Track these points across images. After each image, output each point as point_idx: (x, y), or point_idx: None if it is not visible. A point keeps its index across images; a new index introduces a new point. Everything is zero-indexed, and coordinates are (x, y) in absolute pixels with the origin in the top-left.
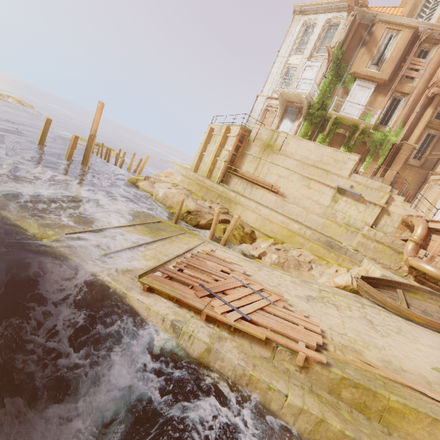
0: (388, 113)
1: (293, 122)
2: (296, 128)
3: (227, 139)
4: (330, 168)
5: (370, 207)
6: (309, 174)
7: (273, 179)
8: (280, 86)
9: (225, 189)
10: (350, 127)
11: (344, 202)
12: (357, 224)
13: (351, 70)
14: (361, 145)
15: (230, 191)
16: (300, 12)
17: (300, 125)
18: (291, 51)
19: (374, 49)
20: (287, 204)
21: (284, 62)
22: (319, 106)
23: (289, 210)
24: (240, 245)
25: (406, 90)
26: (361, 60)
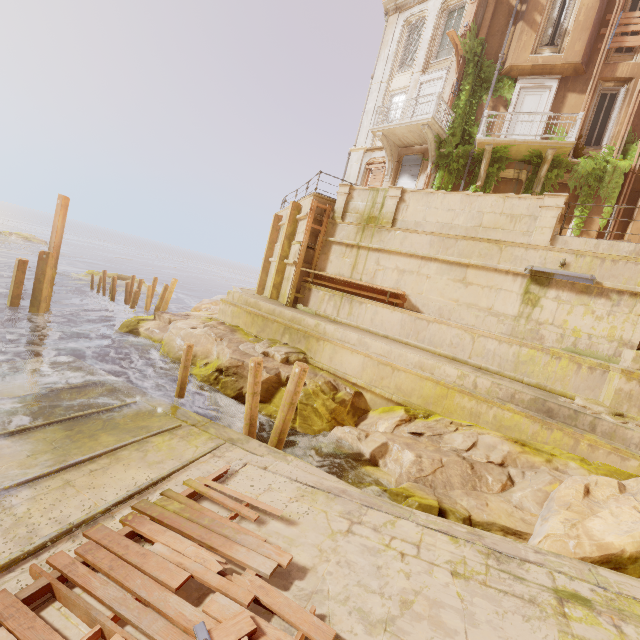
0: (598, 123)
1: (416, 178)
2: (423, 186)
3: (298, 224)
4: (503, 234)
5: (622, 302)
6: (459, 256)
7: (390, 279)
8: (380, 122)
9: (295, 313)
10: (527, 161)
11: (554, 301)
12: (600, 347)
13: (504, 66)
14: (558, 190)
15: (306, 316)
16: (396, 10)
17: (428, 179)
18: (393, 70)
19: (539, 20)
20: (425, 325)
21: (384, 89)
22: (457, 139)
23: (432, 337)
24: (332, 432)
25: (624, 72)
26: (520, 44)
